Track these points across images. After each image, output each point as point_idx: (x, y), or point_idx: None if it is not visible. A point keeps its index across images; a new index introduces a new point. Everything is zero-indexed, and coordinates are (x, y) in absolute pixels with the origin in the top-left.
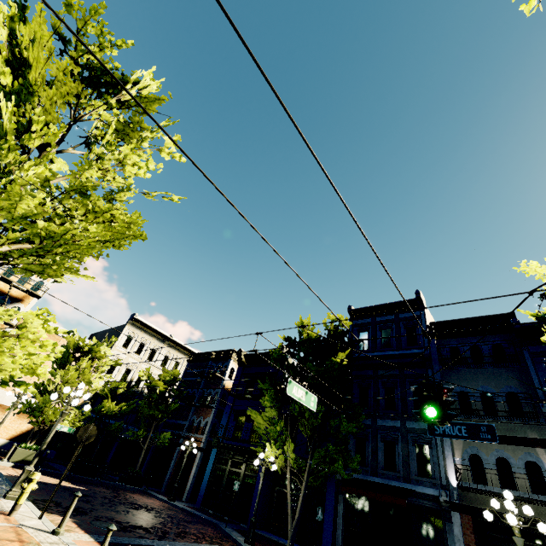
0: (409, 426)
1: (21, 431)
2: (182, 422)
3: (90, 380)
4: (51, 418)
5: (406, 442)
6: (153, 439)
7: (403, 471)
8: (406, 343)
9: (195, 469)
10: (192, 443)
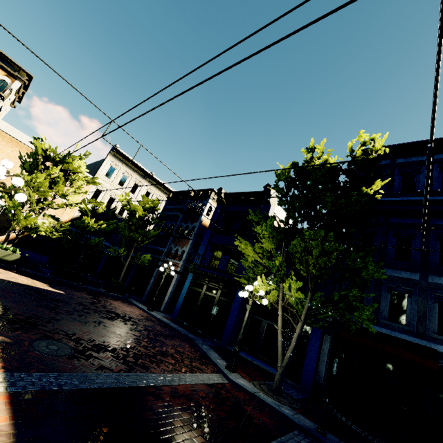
0: (433, 281)
1: (13, 236)
2: (161, 249)
3: (65, 193)
4: (22, 223)
5: (426, 297)
6: (134, 259)
7: (416, 326)
8: (440, 189)
9: (172, 288)
10: (170, 266)
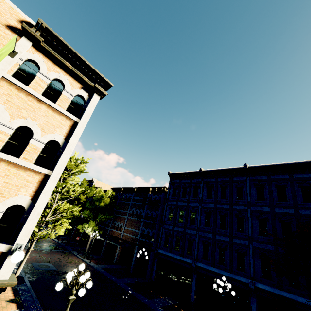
0: None
1: None
2: None
3: None
4: None
5: None
6: None
7: None
8: None
9: None
10: None
